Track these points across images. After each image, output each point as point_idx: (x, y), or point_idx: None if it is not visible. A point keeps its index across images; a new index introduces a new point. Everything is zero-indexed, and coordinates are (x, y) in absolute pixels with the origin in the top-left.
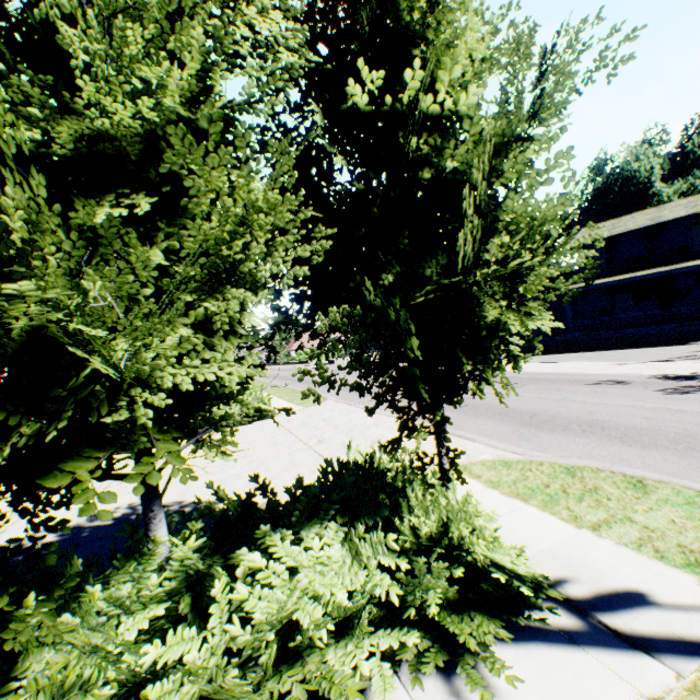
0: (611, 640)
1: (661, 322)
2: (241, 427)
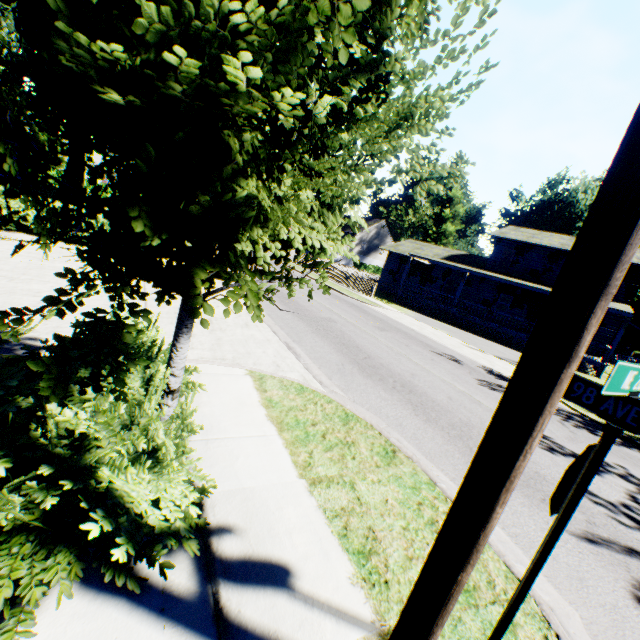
0: (205, 622)
1: (520, 329)
2: None
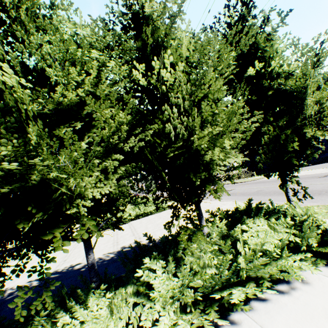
0: None
1: None
2: (157, 214)
